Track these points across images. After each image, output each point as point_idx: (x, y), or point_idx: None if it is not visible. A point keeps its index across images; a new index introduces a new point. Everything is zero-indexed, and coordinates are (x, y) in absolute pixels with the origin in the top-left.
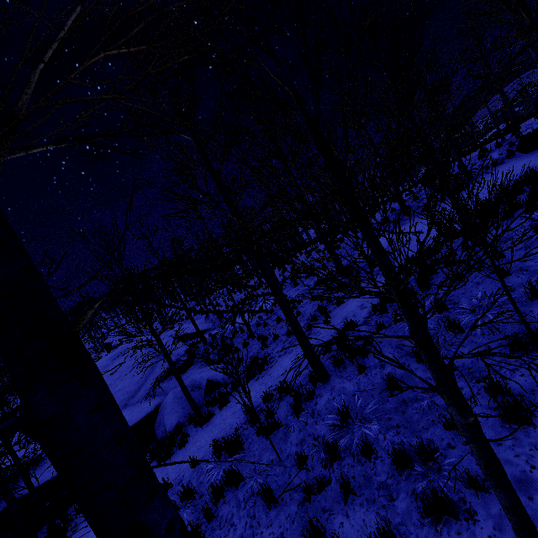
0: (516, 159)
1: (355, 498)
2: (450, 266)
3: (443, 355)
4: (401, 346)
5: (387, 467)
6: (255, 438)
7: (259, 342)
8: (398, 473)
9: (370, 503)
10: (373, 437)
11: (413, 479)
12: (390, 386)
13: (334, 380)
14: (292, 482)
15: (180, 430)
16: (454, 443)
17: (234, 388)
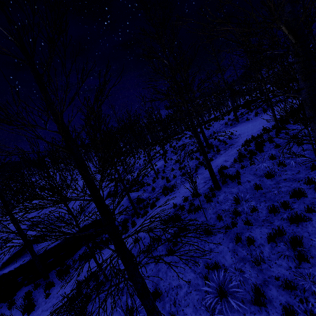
0: (291, 100)
1: (252, 226)
2: (271, 142)
3: (278, 175)
4: (256, 174)
5: (264, 214)
6: (187, 215)
7: (163, 180)
8: (271, 215)
9: (261, 226)
10: (254, 206)
11: (279, 215)
12: (257, 187)
13: (224, 189)
14: (217, 227)
15: (131, 219)
16: (295, 201)
17: (156, 200)
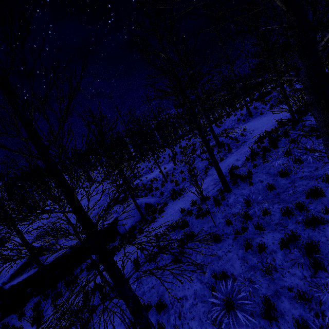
0: None
1: (264, 231)
2: (286, 137)
3: (294, 173)
4: (269, 173)
5: (278, 217)
6: (194, 220)
7: (171, 183)
8: (285, 218)
9: (273, 230)
10: (266, 208)
11: (294, 218)
12: (269, 188)
13: (235, 190)
14: (226, 232)
15: (138, 226)
16: (311, 202)
17: (164, 205)
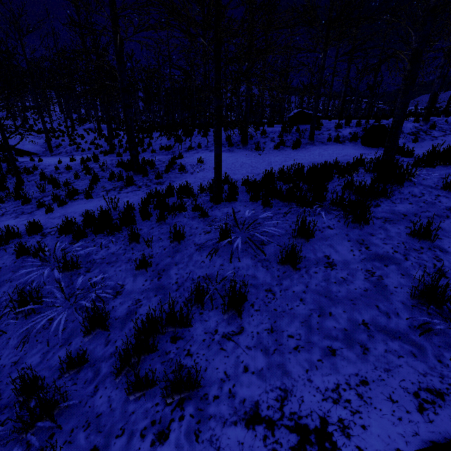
0: (352, 146)
1: None
2: (162, 219)
3: None
4: None
5: None
6: None
7: (13, 193)
8: None
9: None
10: None
11: None
12: None
13: None
14: None
15: None
16: None
17: None
